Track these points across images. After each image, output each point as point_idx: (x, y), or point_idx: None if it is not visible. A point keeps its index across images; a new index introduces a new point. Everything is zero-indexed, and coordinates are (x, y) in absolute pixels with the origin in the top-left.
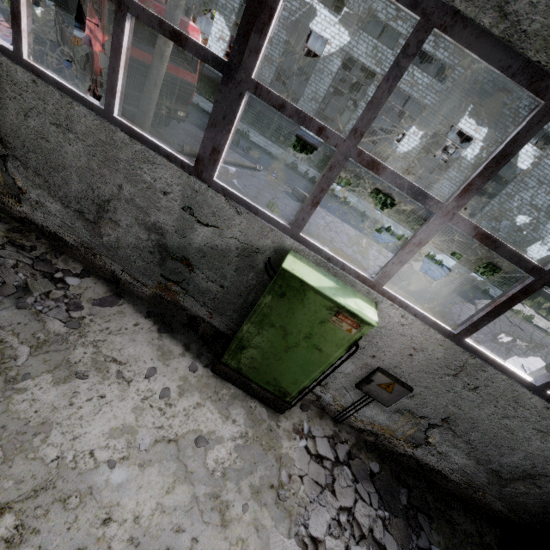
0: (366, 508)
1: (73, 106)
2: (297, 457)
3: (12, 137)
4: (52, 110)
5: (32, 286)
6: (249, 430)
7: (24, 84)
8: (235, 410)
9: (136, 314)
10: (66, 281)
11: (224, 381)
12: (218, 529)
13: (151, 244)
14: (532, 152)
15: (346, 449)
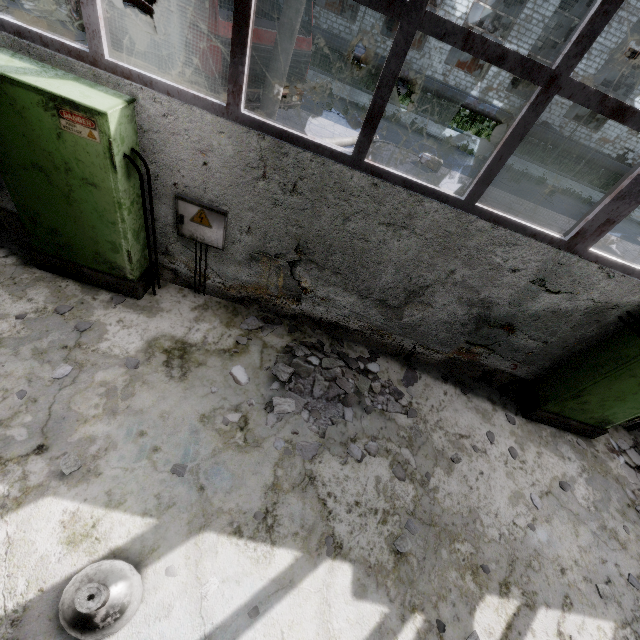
0: None
1: (422, 203)
2: (627, 474)
3: (314, 243)
4: (388, 210)
5: (359, 387)
6: (583, 463)
7: (357, 189)
8: (563, 448)
9: (436, 382)
10: (370, 370)
11: (537, 423)
12: (623, 552)
13: (468, 317)
14: None
15: None
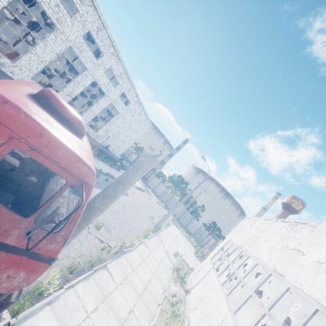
0: None
1: None
2: None
3: None
4: None
5: None
6: None
7: None
8: None
9: None
10: None
11: None
12: None
13: None
14: (123, 106)
15: None
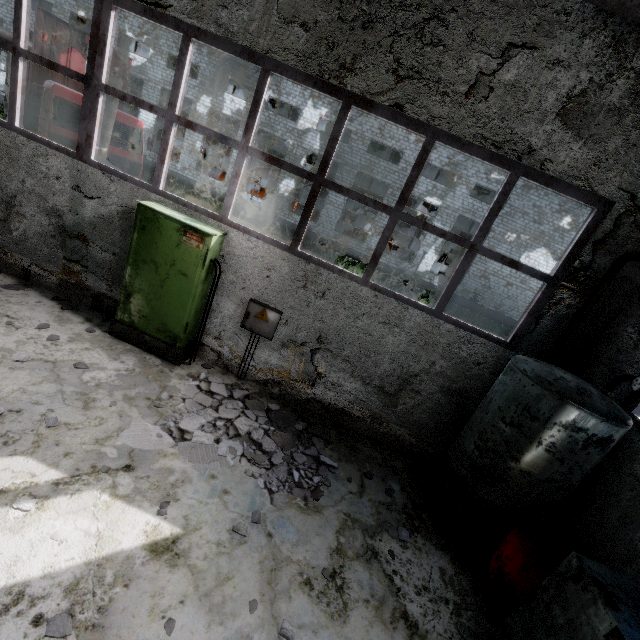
0: (249, 421)
1: None
2: (185, 389)
3: None
4: None
5: None
6: (137, 369)
7: None
8: (127, 357)
9: (41, 297)
10: None
11: (122, 341)
12: (79, 409)
13: (53, 228)
14: None
15: (245, 393)
